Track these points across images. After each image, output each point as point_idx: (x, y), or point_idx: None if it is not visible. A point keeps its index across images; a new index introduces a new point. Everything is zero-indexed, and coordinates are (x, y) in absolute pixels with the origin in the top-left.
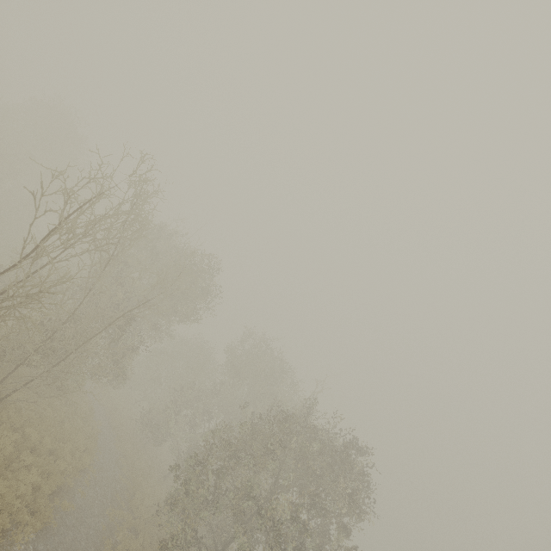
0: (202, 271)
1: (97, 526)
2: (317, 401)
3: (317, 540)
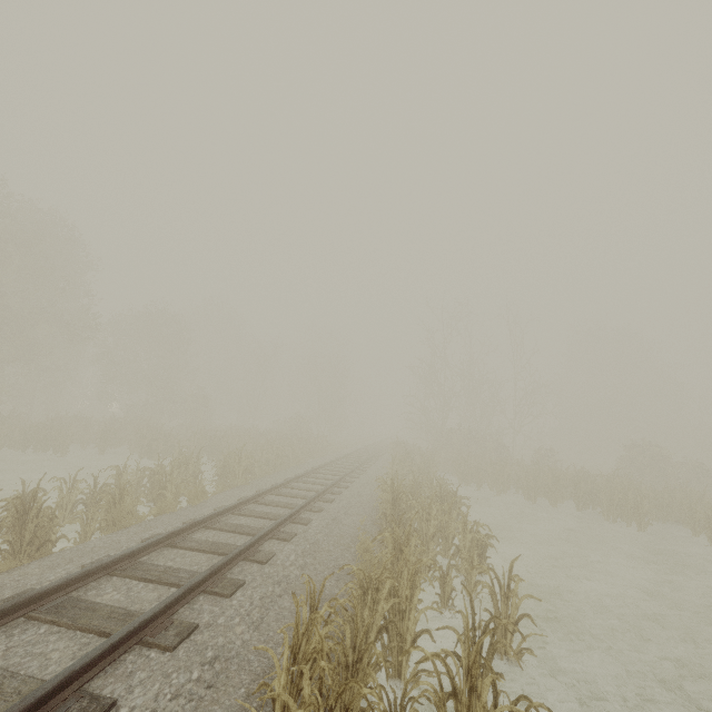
0: None
1: None
2: None
3: None
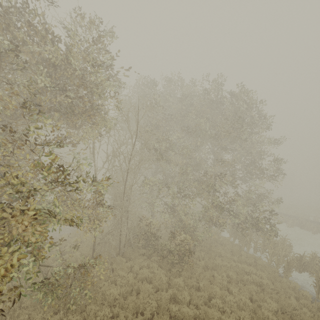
0: None
1: None
2: None
3: None
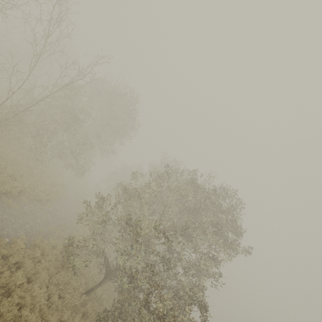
0: (126, 101)
1: (35, 227)
2: (198, 171)
3: (193, 269)
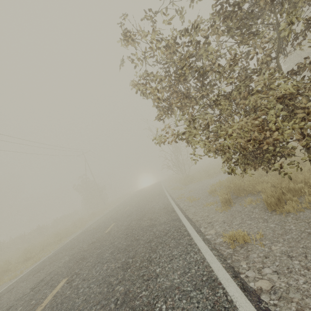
0: None
1: None
2: None
3: None
